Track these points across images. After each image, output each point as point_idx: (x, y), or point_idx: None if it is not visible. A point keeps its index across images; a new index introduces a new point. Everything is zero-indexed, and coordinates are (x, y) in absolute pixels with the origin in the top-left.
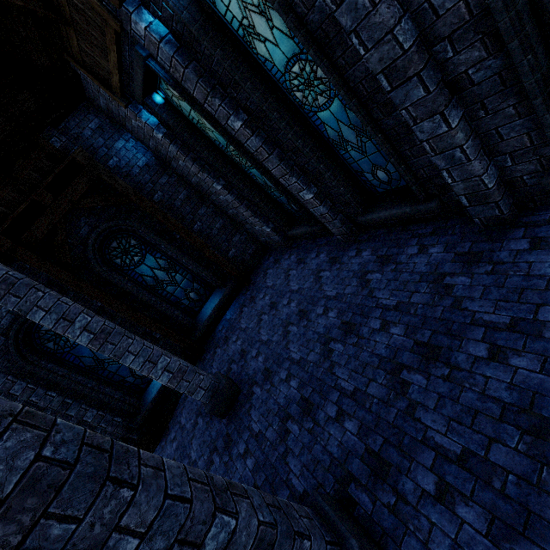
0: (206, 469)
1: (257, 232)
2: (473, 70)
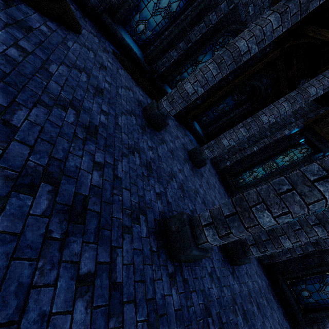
0: (183, 160)
1: (222, 154)
2: (311, 260)
